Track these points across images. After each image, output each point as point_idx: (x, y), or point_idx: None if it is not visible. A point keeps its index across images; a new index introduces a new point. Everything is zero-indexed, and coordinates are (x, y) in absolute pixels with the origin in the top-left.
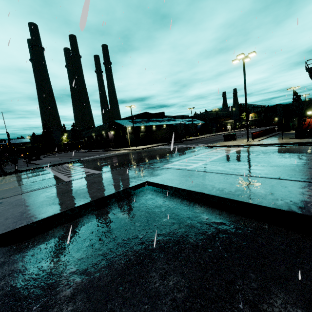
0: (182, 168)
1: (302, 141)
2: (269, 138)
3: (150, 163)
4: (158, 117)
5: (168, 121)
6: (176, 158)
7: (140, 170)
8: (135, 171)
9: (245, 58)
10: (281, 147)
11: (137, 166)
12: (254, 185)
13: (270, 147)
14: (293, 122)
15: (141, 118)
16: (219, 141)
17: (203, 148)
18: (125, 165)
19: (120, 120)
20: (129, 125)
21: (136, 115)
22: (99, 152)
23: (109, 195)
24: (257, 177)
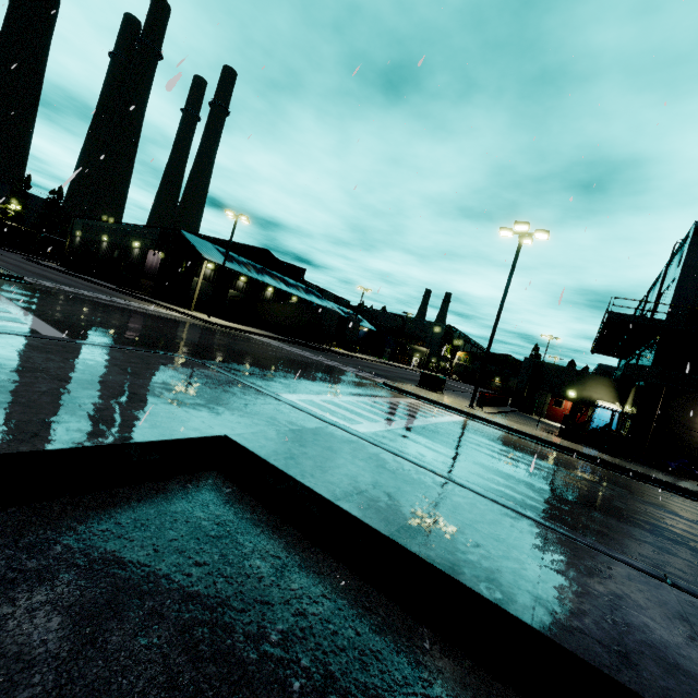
0: (344, 425)
1: (580, 448)
2: (504, 415)
3: (239, 371)
4: (288, 275)
5: (308, 293)
6: (313, 385)
7: (206, 381)
8: (190, 379)
9: (525, 236)
10: (544, 449)
11: (199, 366)
12: (627, 599)
13: (523, 441)
14: (541, 400)
15: (249, 256)
16: (403, 381)
17: (373, 384)
18: (159, 346)
19: (196, 236)
20: (215, 257)
21: (240, 244)
22: (100, 287)
23: (16, 454)
24: (596, 551)
